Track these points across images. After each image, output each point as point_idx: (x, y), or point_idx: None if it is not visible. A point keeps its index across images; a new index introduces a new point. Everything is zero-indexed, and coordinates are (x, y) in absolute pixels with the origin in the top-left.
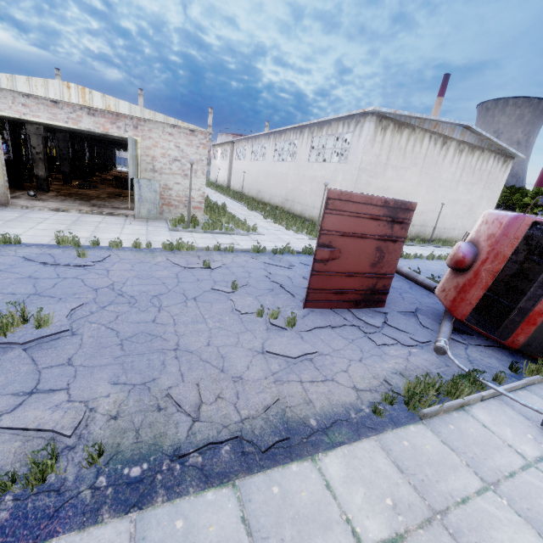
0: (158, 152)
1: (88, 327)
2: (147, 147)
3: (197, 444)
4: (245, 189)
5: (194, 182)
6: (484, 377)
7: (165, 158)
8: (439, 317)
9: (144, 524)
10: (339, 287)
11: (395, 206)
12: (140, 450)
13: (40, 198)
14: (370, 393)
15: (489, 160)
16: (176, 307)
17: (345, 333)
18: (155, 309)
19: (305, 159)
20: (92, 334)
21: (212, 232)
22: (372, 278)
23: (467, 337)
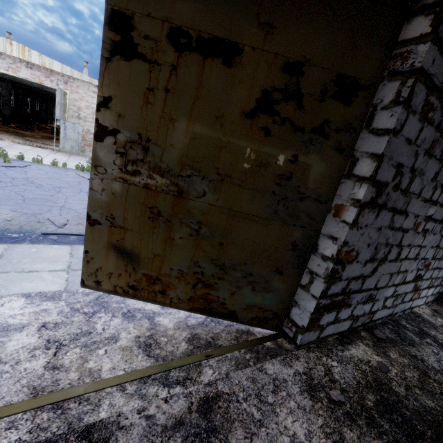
0: (83, 104)
1: (2, 191)
2: (74, 99)
3: (56, 232)
4: None
5: None
6: None
7: (88, 109)
8: None
9: (14, 247)
10: None
11: None
12: (21, 231)
13: None
14: None
15: None
16: (71, 193)
17: None
18: (55, 191)
19: None
20: (4, 193)
21: None
22: None
23: None
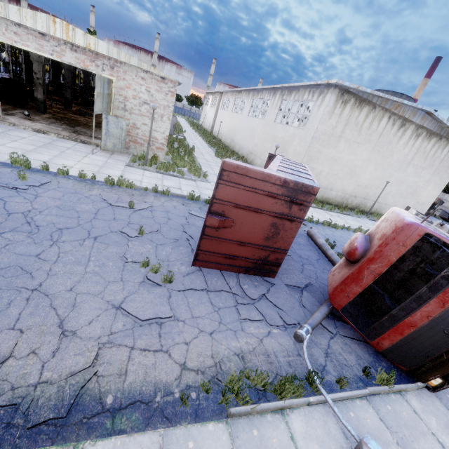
0: (130, 93)
1: None
2: (120, 87)
3: None
4: (223, 136)
5: (160, 126)
6: (329, 375)
7: (135, 99)
8: (326, 297)
9: None
10: (230, 253)
11: (295, 188)
12: None
13: (33, 118)
14: (195, 374)
15: (444, 148)
16: (70, 244)
17: (218, 299)
18: (49, 243)
19: (272, 119)
20: None
21: (164, 172)
22: (264, 250)
23: (340, 324)
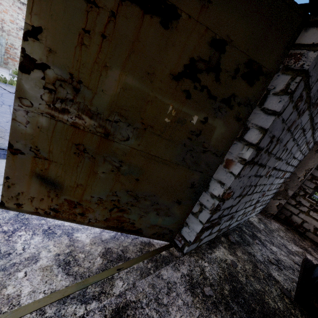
0: (7, 17)
1: None
2: None
3: None
4: None
5: None
6: None
7: (13, 24)
8: None
9: None
10: None
11: None
12: None
13: None
14: None
15: None
16: None
17: None
18: None
19: None
20: None
21: None
22: None
23: None
